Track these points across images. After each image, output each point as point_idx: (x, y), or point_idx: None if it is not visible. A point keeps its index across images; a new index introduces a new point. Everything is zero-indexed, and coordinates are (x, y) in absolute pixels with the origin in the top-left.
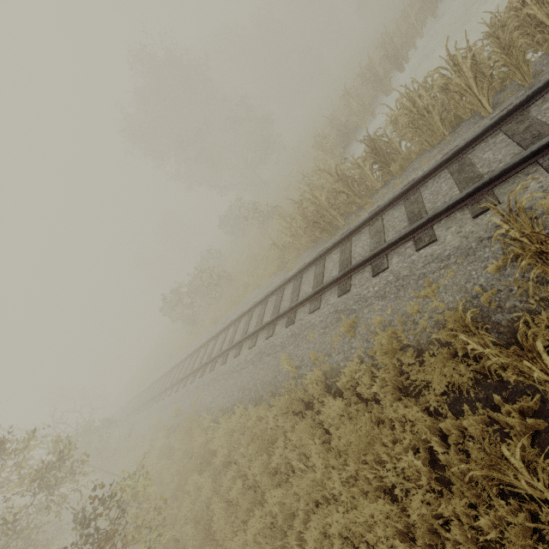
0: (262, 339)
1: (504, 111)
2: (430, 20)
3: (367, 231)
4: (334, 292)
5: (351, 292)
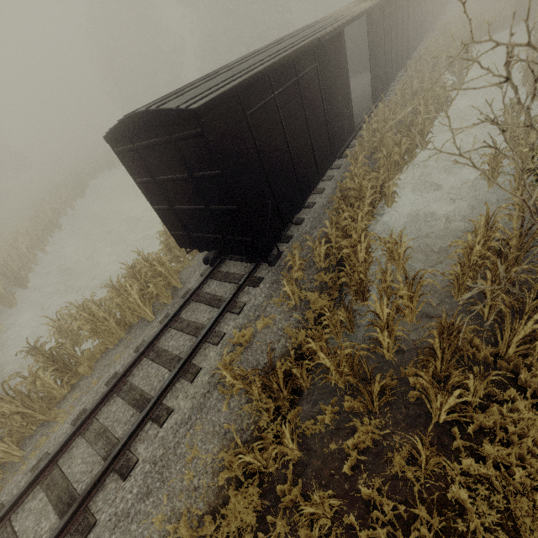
0: None
1: (169, 317)
2: (39, 253)
3: (81, 441)
4: None
5: (100, 523)
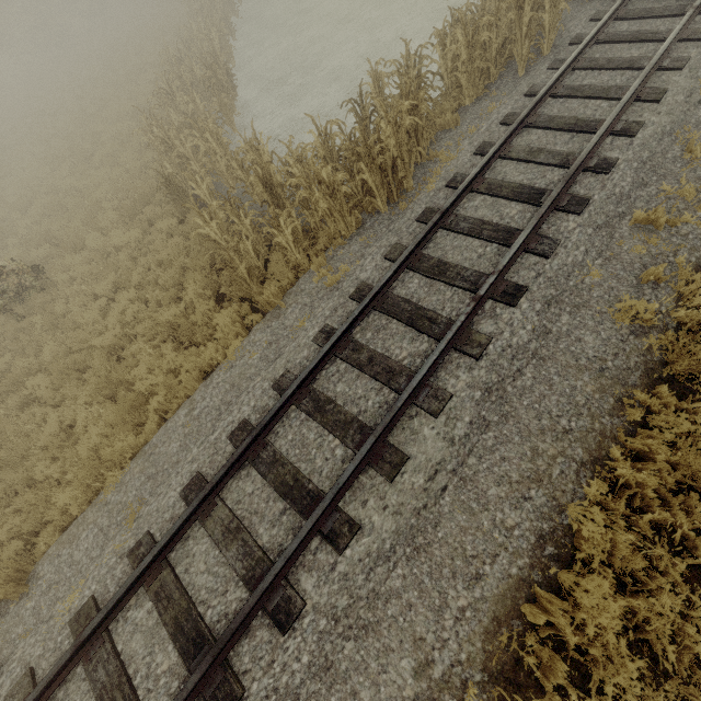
0: (458, 371)
1: (575, 53)
2: None
3: (503, 162)
4: (558, 218)
5: (596, 200)
